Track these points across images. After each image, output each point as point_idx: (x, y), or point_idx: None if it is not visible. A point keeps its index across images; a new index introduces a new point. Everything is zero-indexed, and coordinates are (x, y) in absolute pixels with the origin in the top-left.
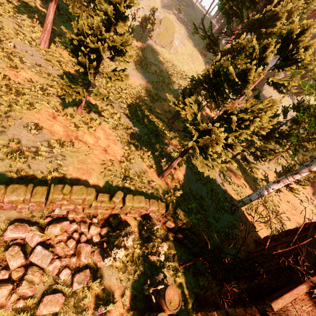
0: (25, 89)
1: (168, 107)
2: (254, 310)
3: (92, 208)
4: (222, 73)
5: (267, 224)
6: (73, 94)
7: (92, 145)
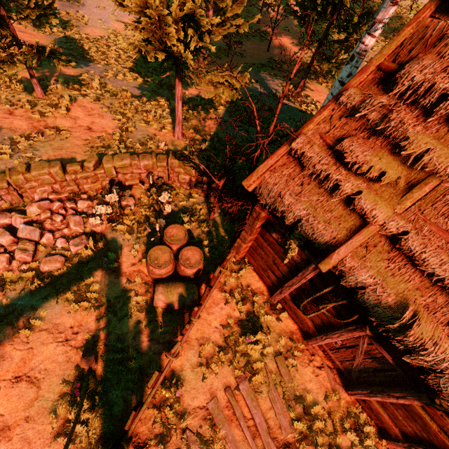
0: None
1: None
2: (256, 210)
3: (71, 183)
4: None
5: None
6: (0, 67)
7: (69, 128)
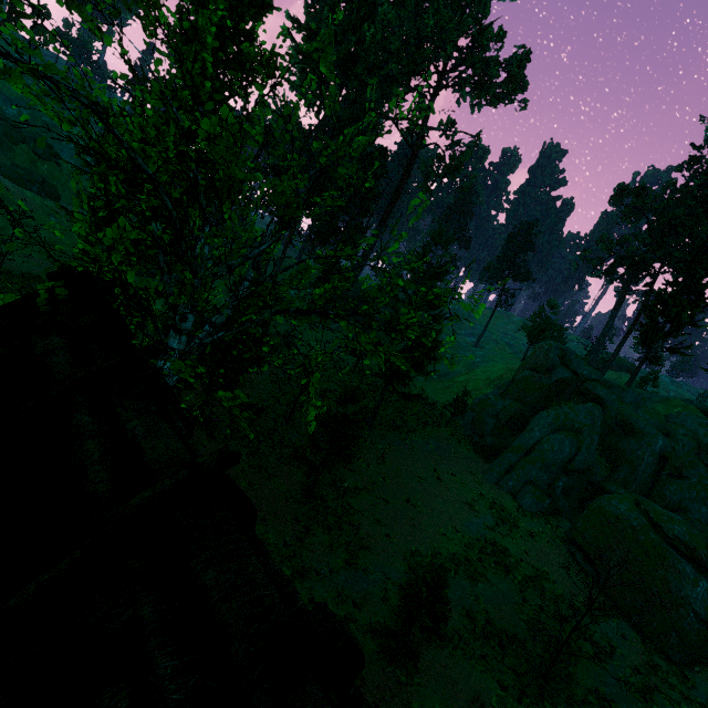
0: None
1: None
2: None
3: None
4: None
5: None
6: None
7: None
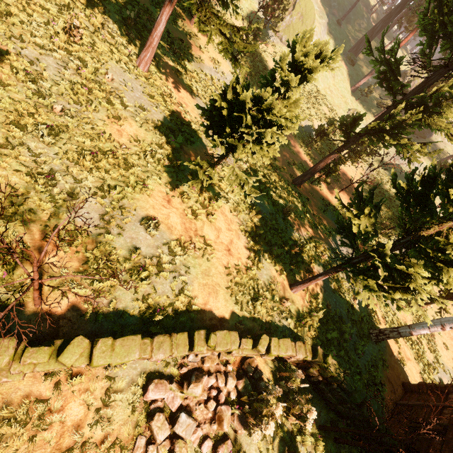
0: (132, 156)
1: (291, 156)
2: None
3: (230, 354)
4: (441, 187)
5: (418, 356)
6: (204, 177)
7: (213, 243)
